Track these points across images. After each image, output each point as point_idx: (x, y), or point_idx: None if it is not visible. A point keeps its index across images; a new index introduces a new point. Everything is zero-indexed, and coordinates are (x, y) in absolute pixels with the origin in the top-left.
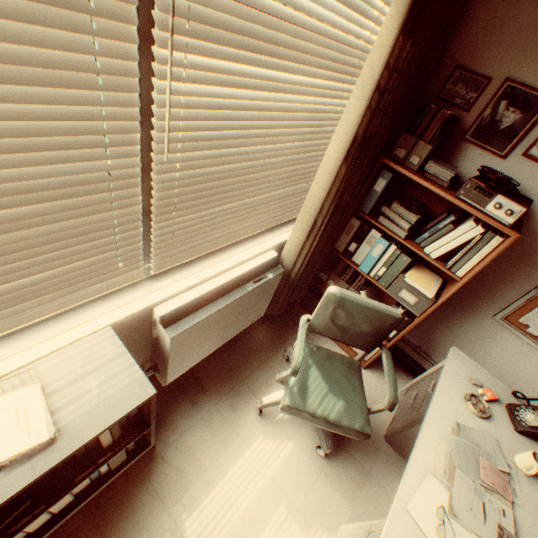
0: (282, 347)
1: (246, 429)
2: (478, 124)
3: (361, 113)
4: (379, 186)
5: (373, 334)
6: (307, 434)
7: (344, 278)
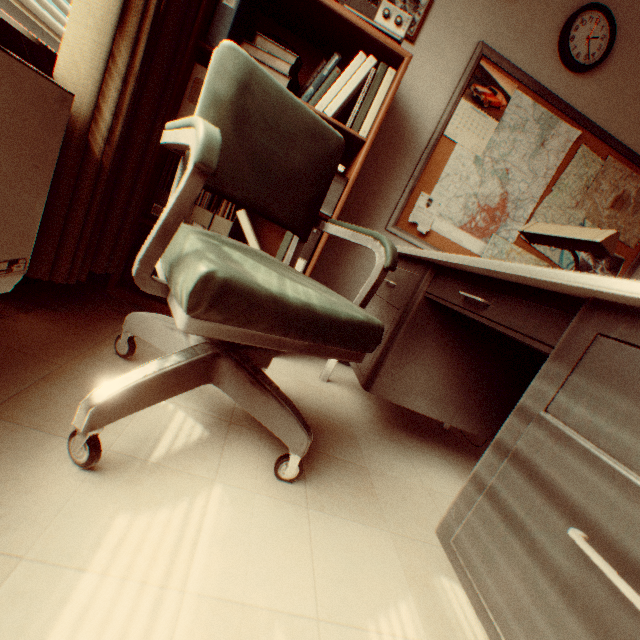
0: (105, 343)
1: (50, 524)
2: None
3: None
4: None
5: (312, 180)
6: (243, 459)
7: (202, 203)
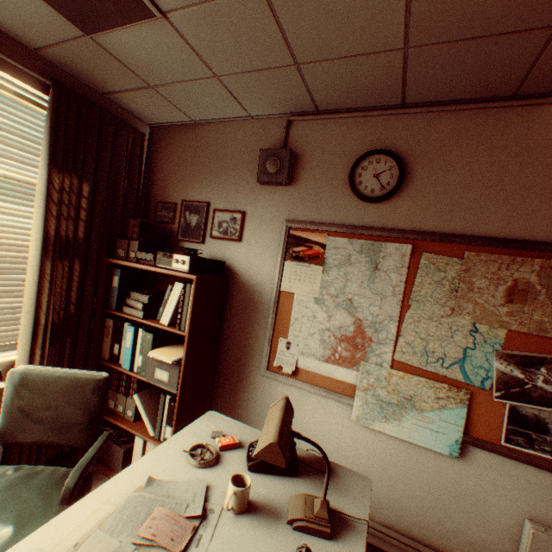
0: None
1: None
2: (182, 228)
3: (43, 217)
4: (116, 281)
5: (81, 413)
6: None
7: (122, 390)
